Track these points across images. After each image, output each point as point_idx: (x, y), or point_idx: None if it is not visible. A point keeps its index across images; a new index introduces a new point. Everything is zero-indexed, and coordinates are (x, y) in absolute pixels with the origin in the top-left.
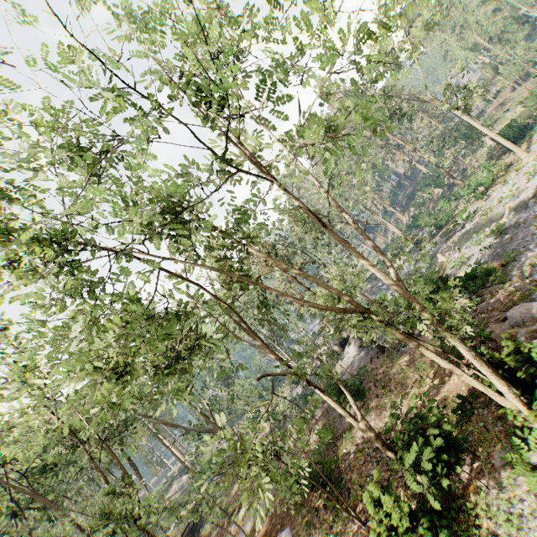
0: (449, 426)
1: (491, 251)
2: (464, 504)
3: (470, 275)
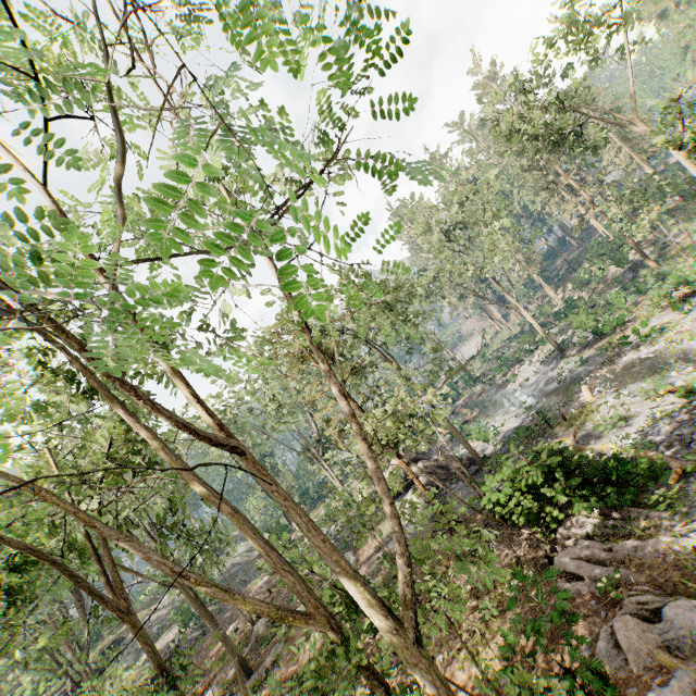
0: None
1: (669, 424)
2: None
3: (618, 470)
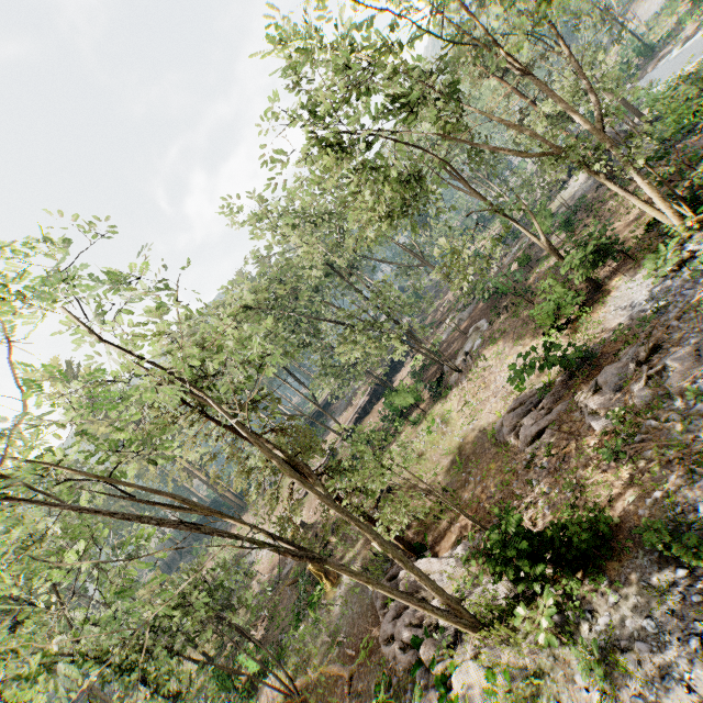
0: (605, 238)
1: None
2: (607, 288)
3: None
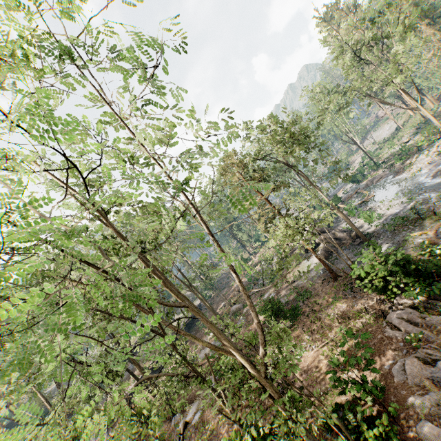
0: None
1: None
2: None
3: None
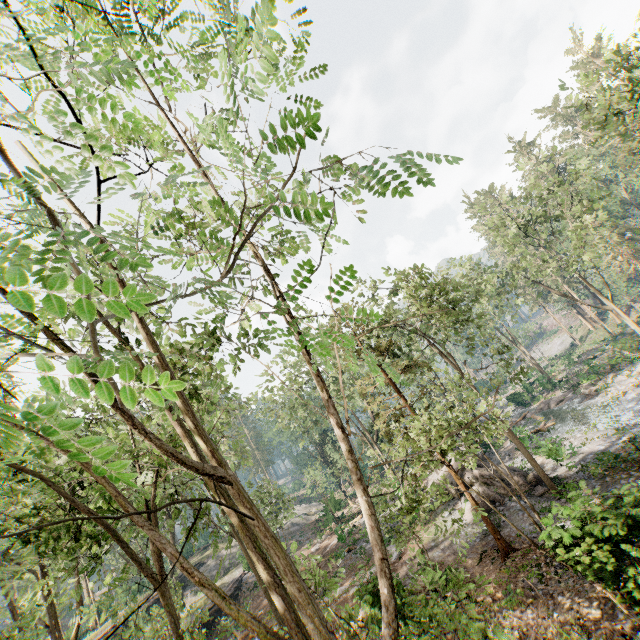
0: None
1: None
2: None
3: None
